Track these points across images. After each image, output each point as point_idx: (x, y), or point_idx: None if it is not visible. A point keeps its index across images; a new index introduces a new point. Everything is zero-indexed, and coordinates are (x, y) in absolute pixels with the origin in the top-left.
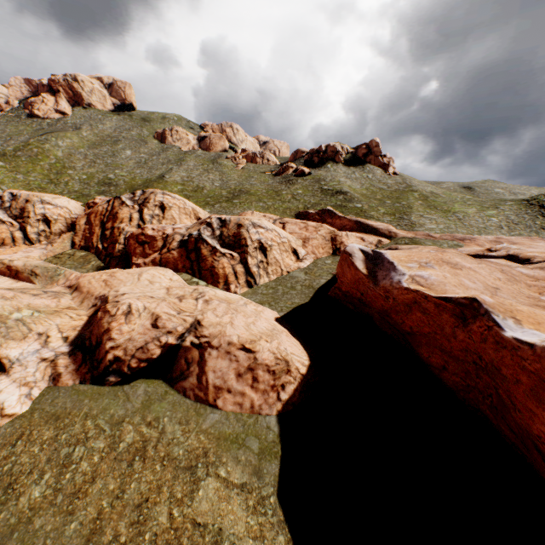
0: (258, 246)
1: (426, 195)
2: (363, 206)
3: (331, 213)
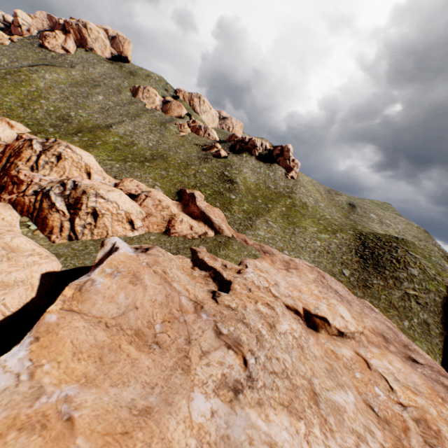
0: (92, 212)
1: (296, 204)
2: (235, 198)
3: (193, 198)
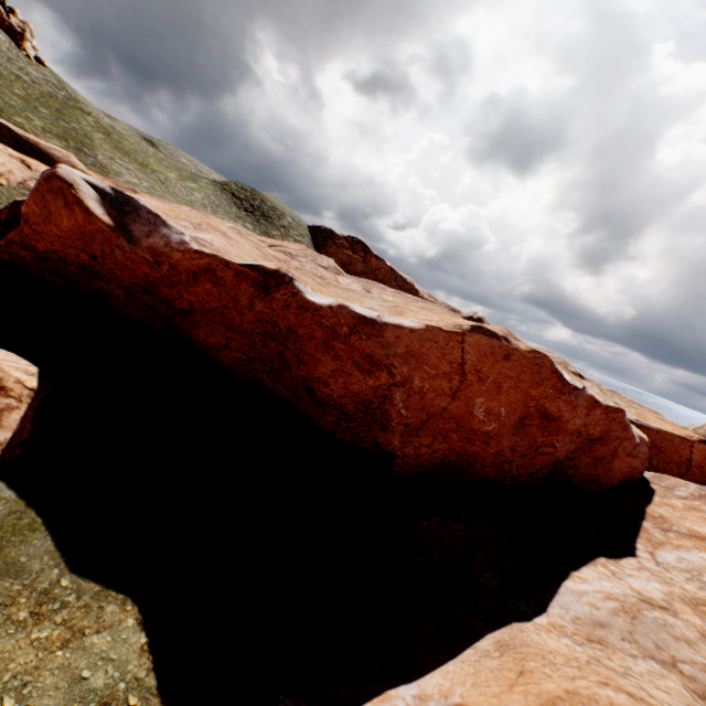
0: None
1: (107, 128)
2: None
3: None
